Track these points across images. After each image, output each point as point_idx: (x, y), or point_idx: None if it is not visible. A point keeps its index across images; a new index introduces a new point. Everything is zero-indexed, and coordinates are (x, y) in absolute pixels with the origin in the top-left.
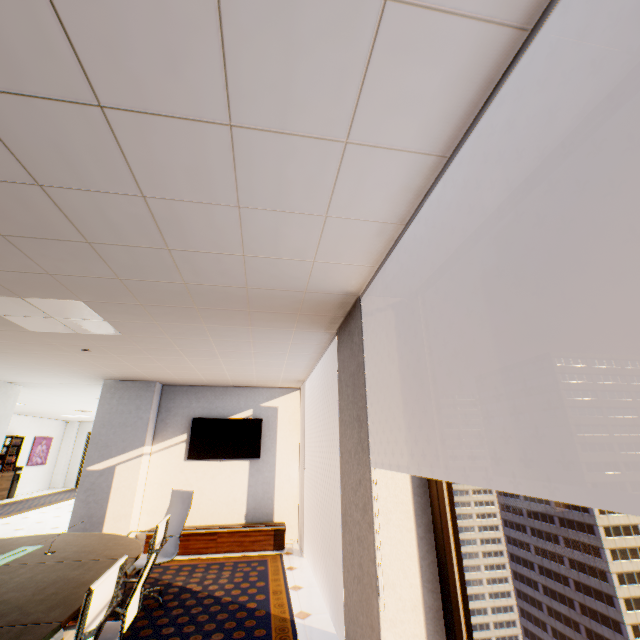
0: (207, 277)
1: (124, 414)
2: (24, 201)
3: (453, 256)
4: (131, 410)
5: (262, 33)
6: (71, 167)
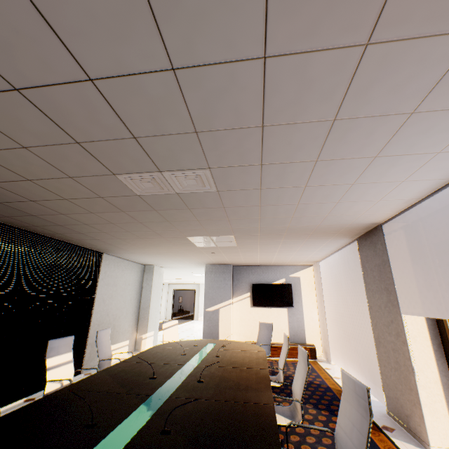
0: (301, 223)
1: (218, 282)
2: (248, 210)
3: (448, 205)
4: (221, 280)
5: (382, 165)
6: (277, 200)
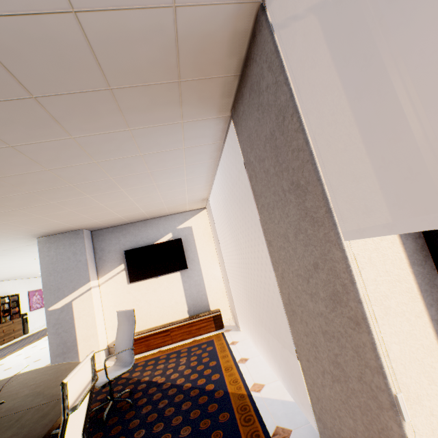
0: None
1: (64, 261)
2: None
3: None
4: (69, 257)
5: None
6: None
